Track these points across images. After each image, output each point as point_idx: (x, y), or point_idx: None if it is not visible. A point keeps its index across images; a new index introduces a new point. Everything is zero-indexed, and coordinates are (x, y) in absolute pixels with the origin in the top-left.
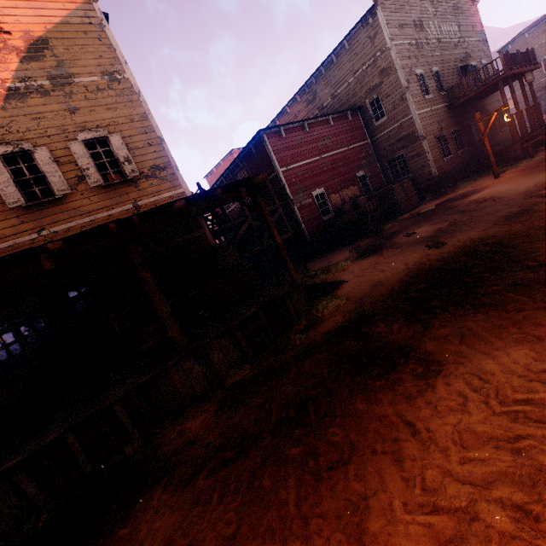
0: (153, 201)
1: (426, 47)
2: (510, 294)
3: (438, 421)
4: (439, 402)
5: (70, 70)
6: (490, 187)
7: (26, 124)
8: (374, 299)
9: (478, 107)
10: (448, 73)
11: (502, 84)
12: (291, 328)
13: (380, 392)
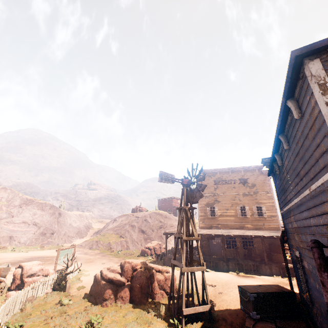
0: (268, 224)
1: None
2: None
3: None
4: None
5: (258, 190)
6: None
7: (246, 201)
8: None
9: None
10: None
11: None
12: None
13: None
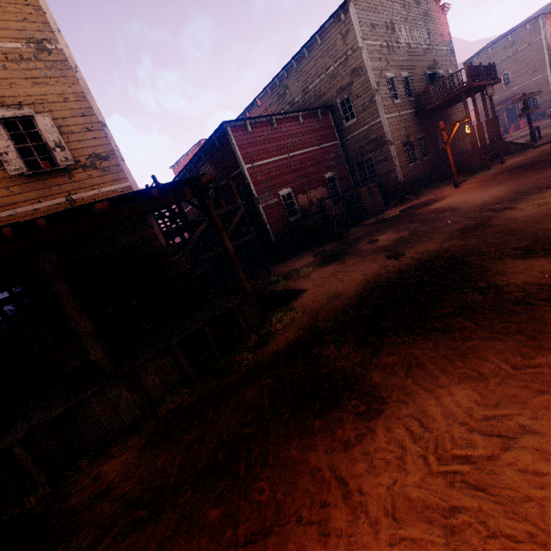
0: (91, 195)
1: (396, 50)
2: (459, 319)
3: (372, 481)
4: (377, 453)
5: None
6: (451, 196)
7: None
8: (328, 313)
9: (443, 115)
10: (417, 80)
11: (465, 95)
12: (240, 345)
13: (318, 434)
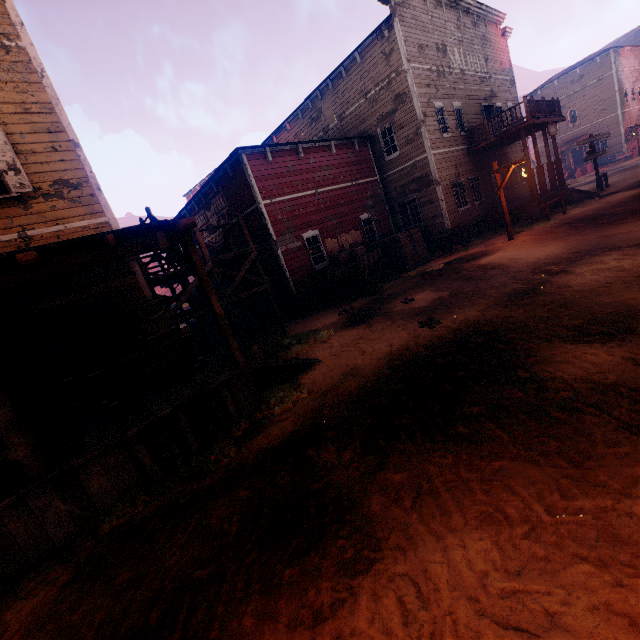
0: (54, 232)
1: (448, 77)
2: (489, 425)
3: None
4: None
5: None
6: (503, 250)
7: None
8: (338, 397)
9: (500, 154)
10: (470, 111)
11: (524, 133)
12: (224, 435)
13: (285, 593)
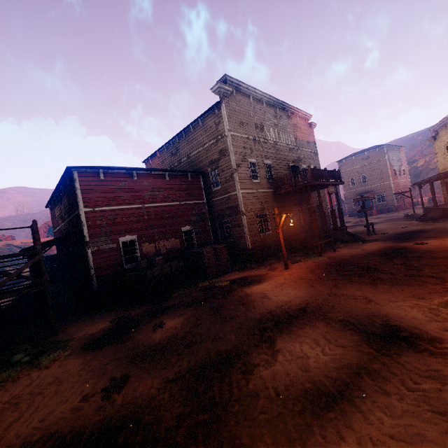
0: None
1: (263, 144)
2: None
3: None
4: None
5: None
6: (272, 280)
7: None
8: None
9: (302, 197)
10: (279, 168)
11: (309, 189)
12: None
13: None
